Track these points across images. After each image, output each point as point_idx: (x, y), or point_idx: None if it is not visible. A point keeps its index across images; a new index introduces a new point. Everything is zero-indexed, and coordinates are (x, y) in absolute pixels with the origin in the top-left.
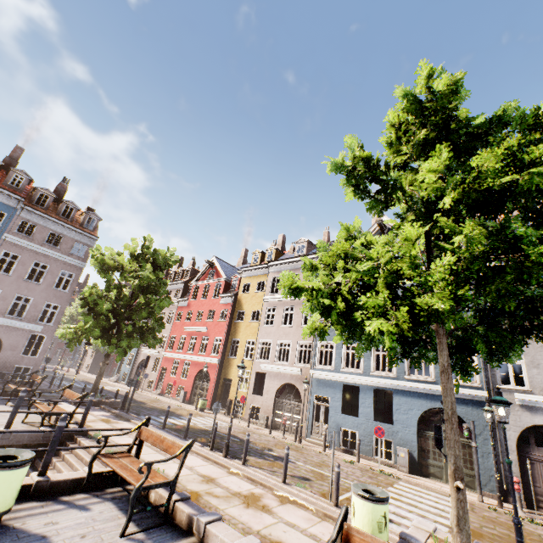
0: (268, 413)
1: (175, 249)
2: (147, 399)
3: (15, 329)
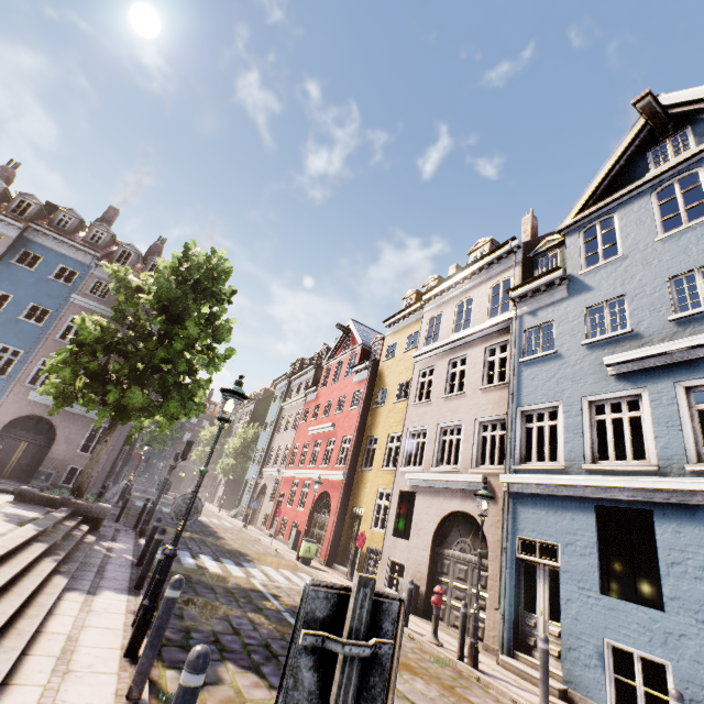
0: (418, 579)
1: (224, 252)
2: (239, 536)
3: (74, 416)
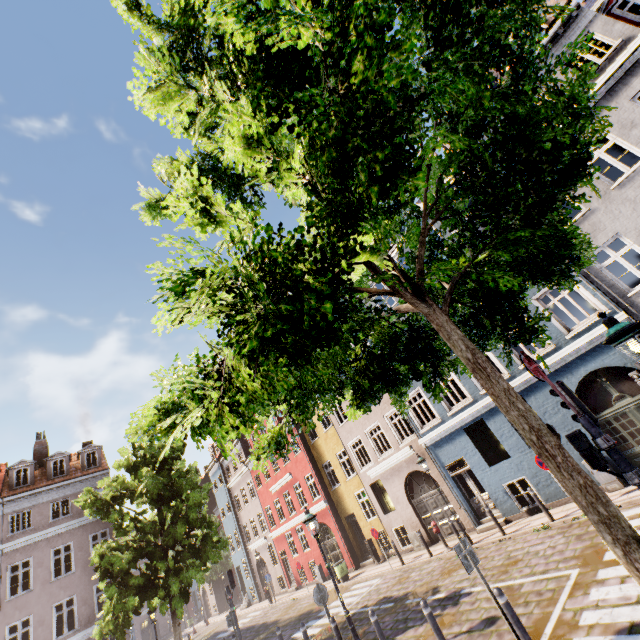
0: (416, 526)
1: None
2: (282, 609)
3: None
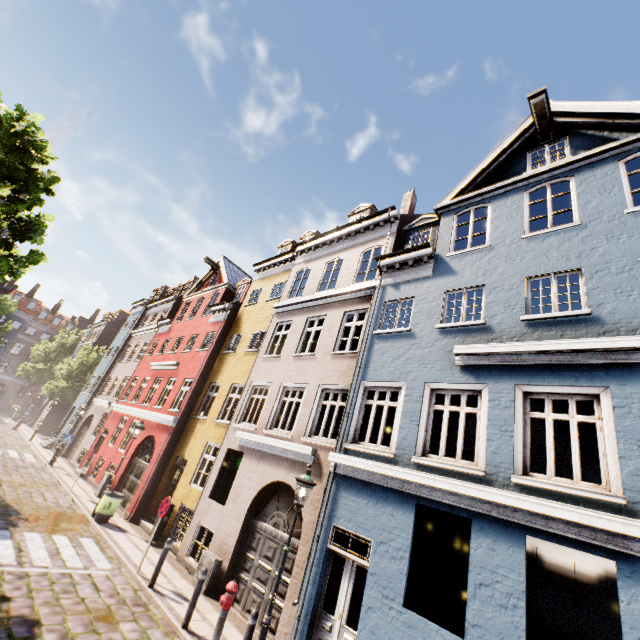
0: (224, 553)
1: (38, 117)
2: (32, 479)
3: None
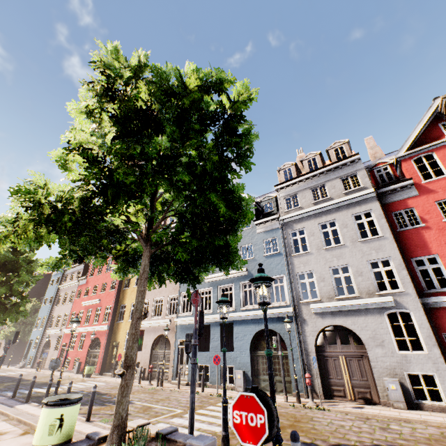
0: (146, 366)
1: None
2: (39, 376)
3: None
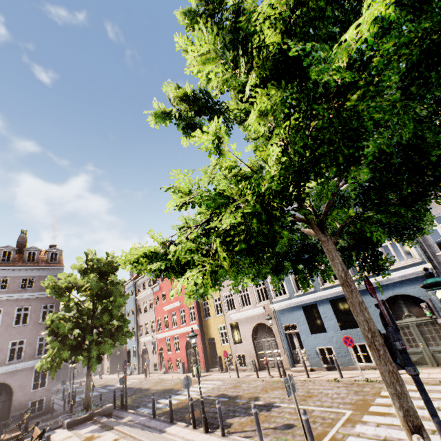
0: (252, 357)
1: (113, 252)
2: (152, 383)
3: (19, 371)
